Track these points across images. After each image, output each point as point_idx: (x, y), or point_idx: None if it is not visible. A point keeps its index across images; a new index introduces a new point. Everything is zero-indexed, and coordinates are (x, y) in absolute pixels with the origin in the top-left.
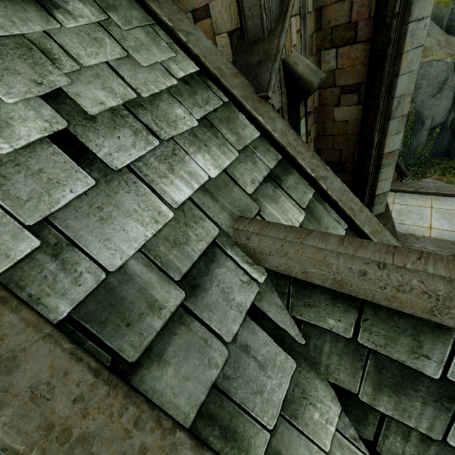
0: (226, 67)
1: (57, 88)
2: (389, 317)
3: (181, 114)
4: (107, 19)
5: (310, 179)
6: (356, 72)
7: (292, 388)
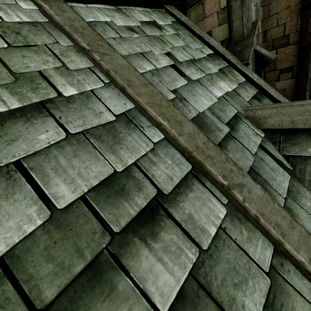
0: (226, 51)
1: (168, 51)
2: None
3: (211, 66)
4: (177, 33)
5: (276, 101)
6: (289, 60)
7: (290, 186)
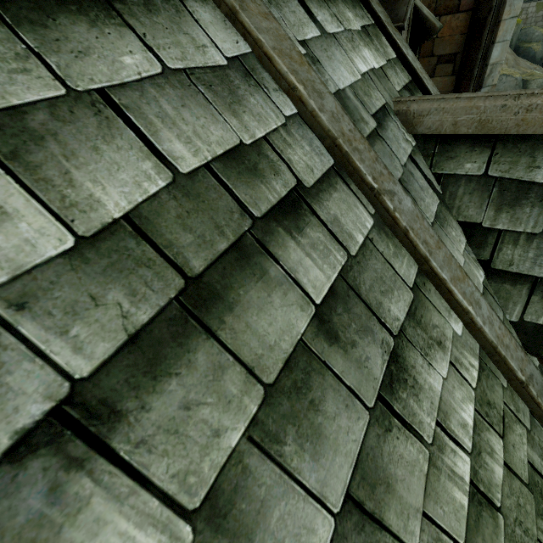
0: None
1: None
2: (515, 146)
3: (351, 18)
4: None
5: None
6: (454, 41)
7: (438, 212)
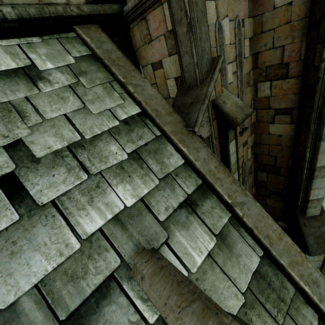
0: (163, 108)
1: (18, 139)
2: None
3: (114, 150)
4: (77, 82)
5: (226, 205)
6: (288, 99)
7: None
